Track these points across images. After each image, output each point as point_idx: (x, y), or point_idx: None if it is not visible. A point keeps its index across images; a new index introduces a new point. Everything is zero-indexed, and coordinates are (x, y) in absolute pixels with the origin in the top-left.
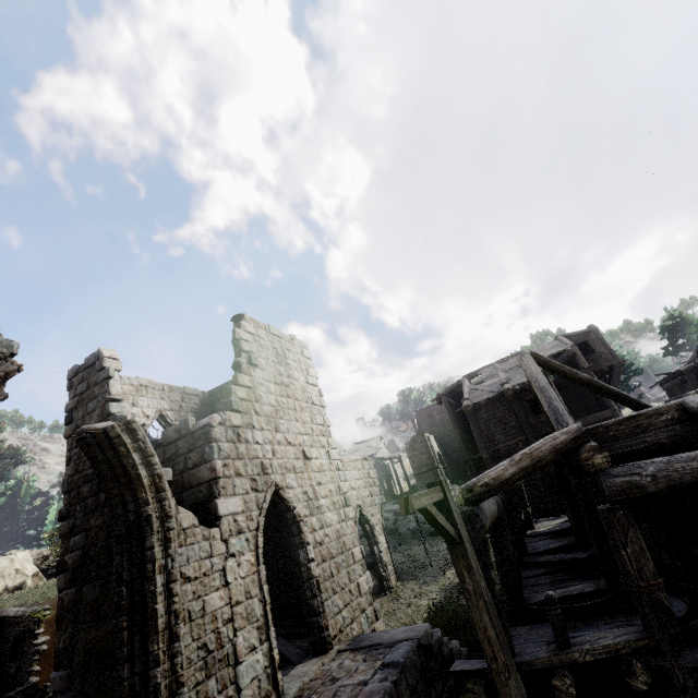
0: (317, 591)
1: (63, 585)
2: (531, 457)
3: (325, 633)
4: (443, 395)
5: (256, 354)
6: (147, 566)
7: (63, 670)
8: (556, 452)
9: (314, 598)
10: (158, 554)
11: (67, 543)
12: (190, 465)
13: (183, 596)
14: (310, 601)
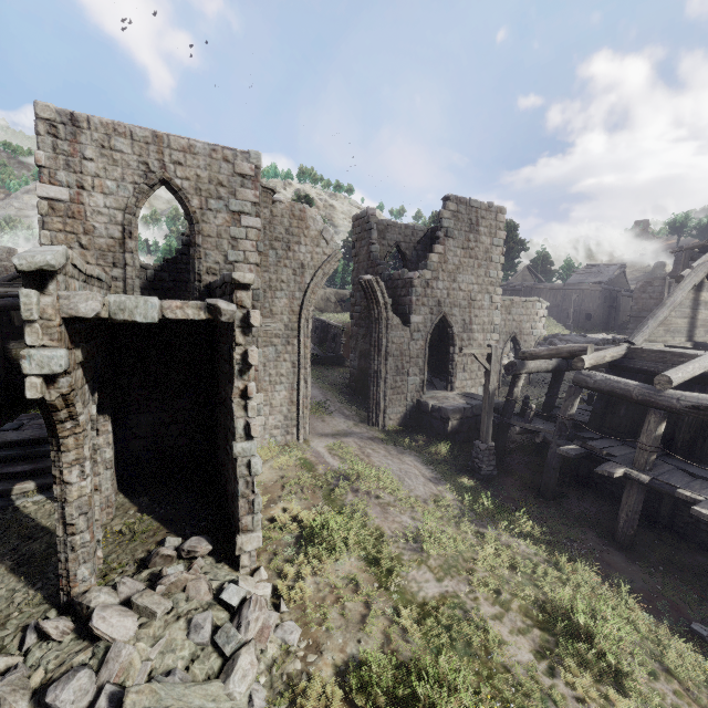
0: (454, 367)
1: (353, 324)
2: (557, 351)
3: (453, 384)
4: (687, 249)
5: (452, 228)
6: (380, 335)
7: (353, 354)
8: (569, 353)
9: (452, 369)
10: (384, 332)
11: (353, 308)
12: (402, 294)
13: (391, 348)
14: (449, 370)
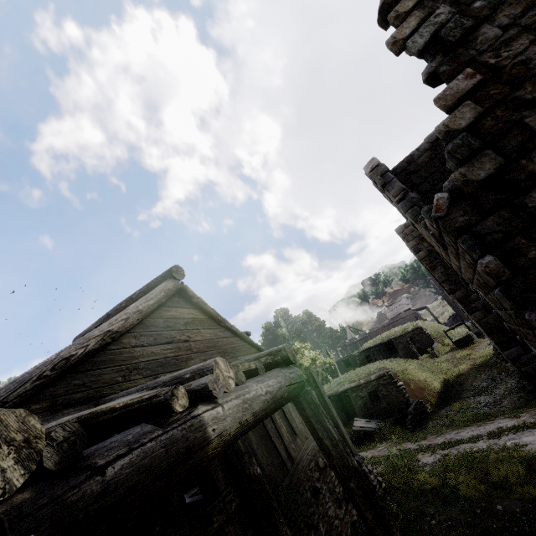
0: None
1: (482, 316)
2: None
3: None
4: None
5: None
6: None
7: (513, 348)
8: None
9: None
10: None
11: (466, 300)
12: None
13: None
14: None
